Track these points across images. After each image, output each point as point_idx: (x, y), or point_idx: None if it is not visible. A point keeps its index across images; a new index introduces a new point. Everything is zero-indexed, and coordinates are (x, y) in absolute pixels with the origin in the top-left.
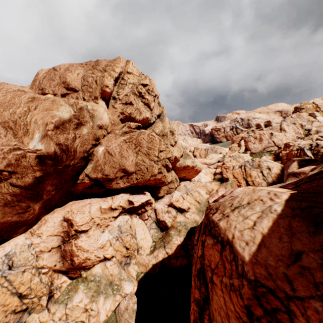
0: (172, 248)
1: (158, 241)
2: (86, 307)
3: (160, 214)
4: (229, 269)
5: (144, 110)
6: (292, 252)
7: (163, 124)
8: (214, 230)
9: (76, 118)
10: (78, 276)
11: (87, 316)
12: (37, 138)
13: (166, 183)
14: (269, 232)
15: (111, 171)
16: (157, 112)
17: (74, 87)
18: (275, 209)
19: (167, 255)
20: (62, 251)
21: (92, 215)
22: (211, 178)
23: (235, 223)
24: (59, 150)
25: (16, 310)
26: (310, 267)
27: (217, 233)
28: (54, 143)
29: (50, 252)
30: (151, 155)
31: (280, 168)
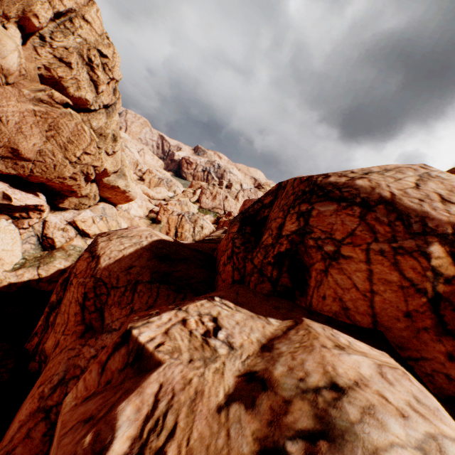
0: (50, 270)
1: (32, 260)
2: None
3: (50, 229)
4: (89, 273)
5: (87, 88)
6: (131, 266)
7: (108, 120)
8: (94, 248)
9: None
10: None
11: None
12: None
13: (78, 195)
14: (128, 255)
15: None
16: (107, 101)
17: None
18: (143, 243)
19: (38, 277)
20: None
21: None
22: (144, 214)
23: (112, 245)
24: None
25: None
26: (132, 272)
27: (95, 250)
28: None
29: None
30: (70, 151)
31: (211, 231)
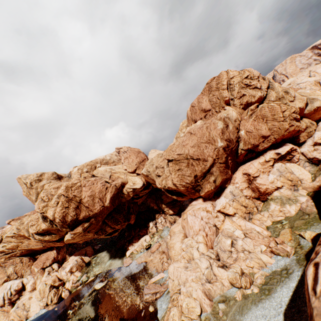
0: None
1: (316, 172)
2: (279, 209)
3: (308, 154)
4: None
5: (255, 93)
6: None
7: (274, 91)
8: None
9: (224, 124)
10: (266, 199)
11: (282, 214)
12: (219, 141)
13: (302, 131)
14: None
15: (255, 141)
16: (265, 86)
17: (208, 109)
18: None
19: None
20: (250, 188)
21: (257, 168)
22: None
23: None
24: (227, 142)
25: (246, 212)
26: None
27: None
28: (225, 140)
29: (245, 189)
30: (277, 118)
31: None
